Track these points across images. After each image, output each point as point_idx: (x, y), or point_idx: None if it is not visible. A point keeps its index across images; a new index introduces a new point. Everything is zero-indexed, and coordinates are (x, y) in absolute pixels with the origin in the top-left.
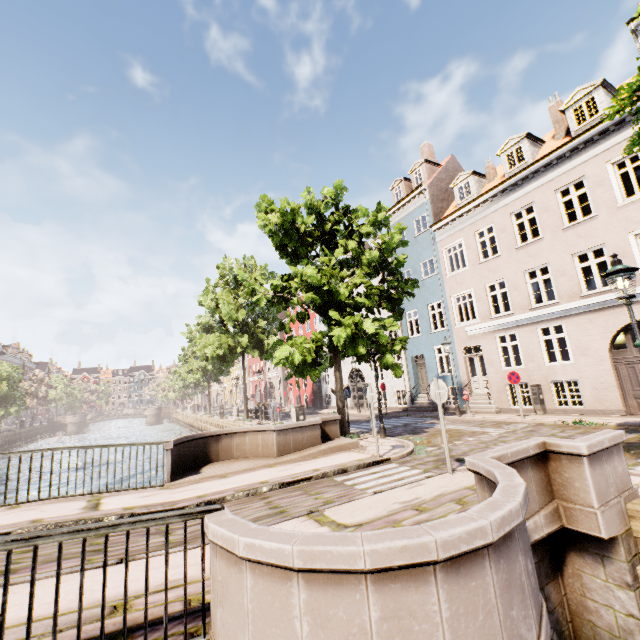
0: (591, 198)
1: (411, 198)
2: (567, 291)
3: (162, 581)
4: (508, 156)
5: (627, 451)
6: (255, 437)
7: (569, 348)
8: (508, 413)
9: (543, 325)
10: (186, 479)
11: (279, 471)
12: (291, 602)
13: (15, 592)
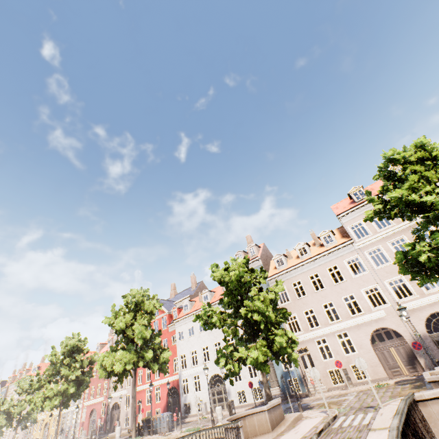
0: (341, 273)
1: (251, 262)
2: (344, 314)
3: None
4: (299, 250)
5: (418, 389)
6: (252, 419)
7: (353, 345)
8: (334, 390)
9: (337, 333)
10: None
11: (295, 433)
12: None
13: None
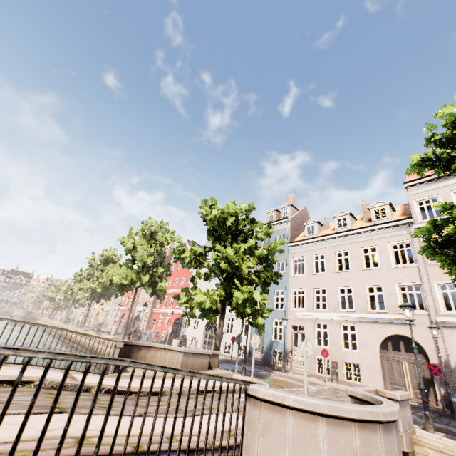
0: (379, 258)
1: (279, 222)
2: (360, 306)
3: (180, 430)
4: (338, 220)
5: None
6: (165, 353)
7: (357, 342)
8: (314, 377)
9: (344, 323)
10: (123, 373)
11: (188, 382)
12: (317, 432)
13: (92, 418)
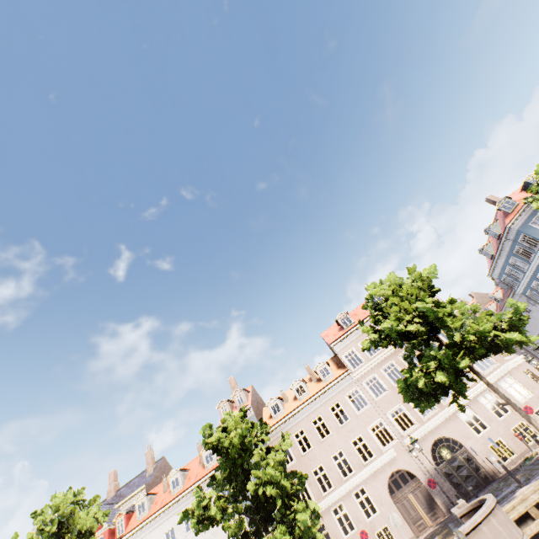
0: (345, 411)
1: None
2: (357, 464)
3: None
4: (296, 389)
5: (448, 536)
6: None
7: (373, 502)
8: None
9: (354, 491)
10: None
11: None
12: (494, 524)
13: None
